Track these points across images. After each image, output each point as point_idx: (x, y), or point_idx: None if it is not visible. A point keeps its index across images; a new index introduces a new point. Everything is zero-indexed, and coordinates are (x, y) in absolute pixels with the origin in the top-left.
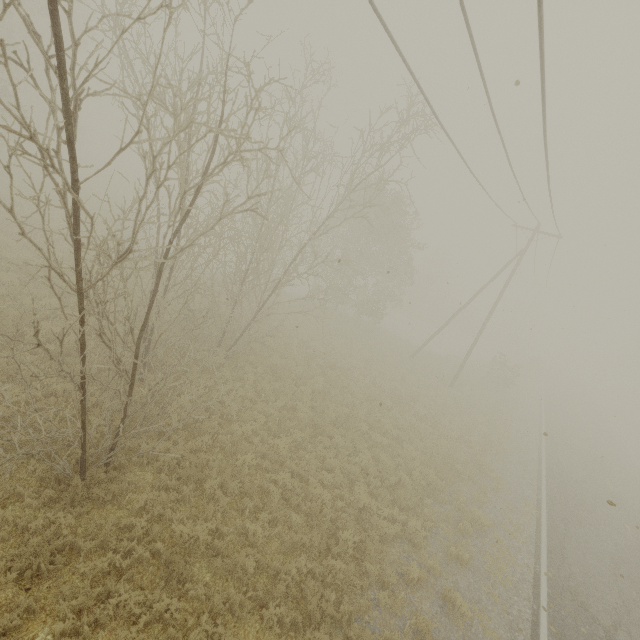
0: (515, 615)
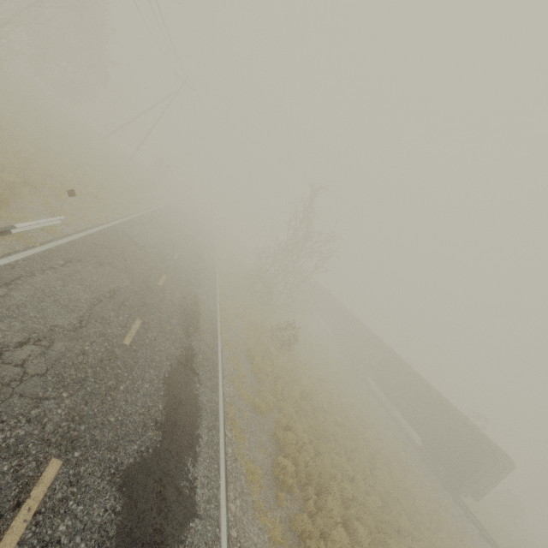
0: (137, 208)
